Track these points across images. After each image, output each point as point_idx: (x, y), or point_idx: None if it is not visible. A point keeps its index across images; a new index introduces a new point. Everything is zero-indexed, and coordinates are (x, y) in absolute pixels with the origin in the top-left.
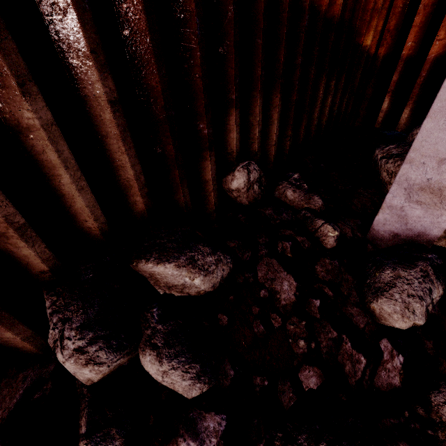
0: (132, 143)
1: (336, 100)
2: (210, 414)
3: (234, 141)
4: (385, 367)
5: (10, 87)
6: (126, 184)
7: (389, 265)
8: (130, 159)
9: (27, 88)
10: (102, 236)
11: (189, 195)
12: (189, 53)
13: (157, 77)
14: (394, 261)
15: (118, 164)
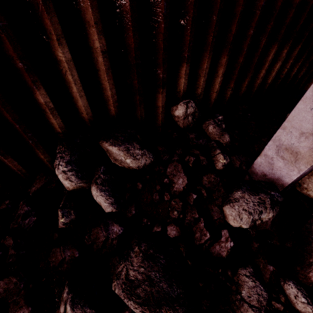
0: (112, 76)
1: (287, 66)
2: (116, 225)
3: (182, 85)
4: (220, 244)
5: (53, 40)
6: (106, 98)
7: (242, 189)
8: (110, 85)
9: (61, 41)
10: (89, 123)
11: (144, 113)
12: (157, 24)
13: (132, 39)
14: (247, 188)
15: (103, 86)
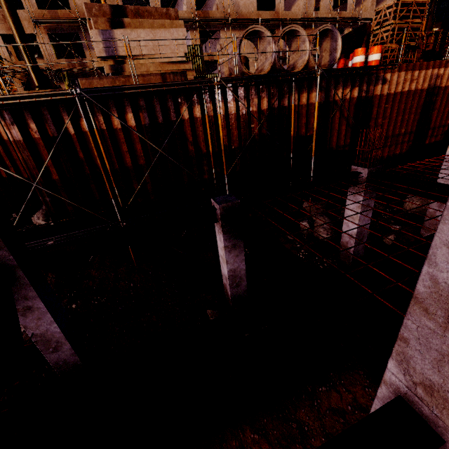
0: None
1: None
2: None
3: None
4: None
5: None
6: None
7: None
8: None
9: None
10: None
11: None
12: None
13: None
14: None
15: None
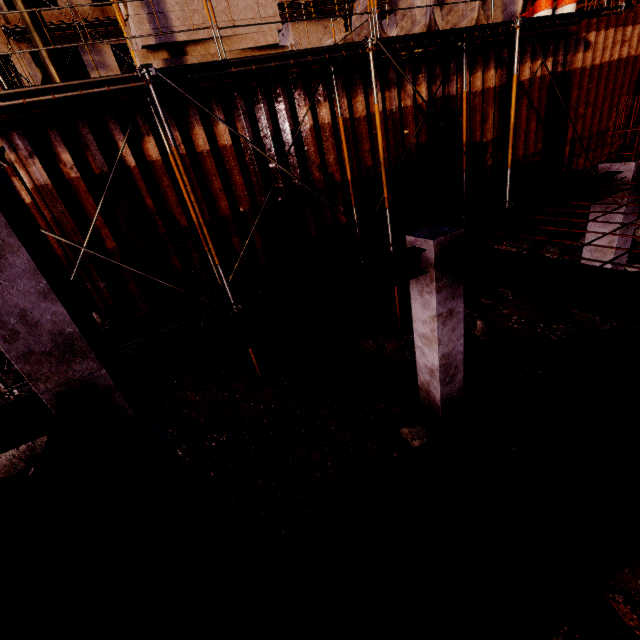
0: None
1: None
2: None
3: None
4: None
5: None
6: None
7: None
8: None
9: None
10: None
11: None
12: None
13: None
14: None
15: None
